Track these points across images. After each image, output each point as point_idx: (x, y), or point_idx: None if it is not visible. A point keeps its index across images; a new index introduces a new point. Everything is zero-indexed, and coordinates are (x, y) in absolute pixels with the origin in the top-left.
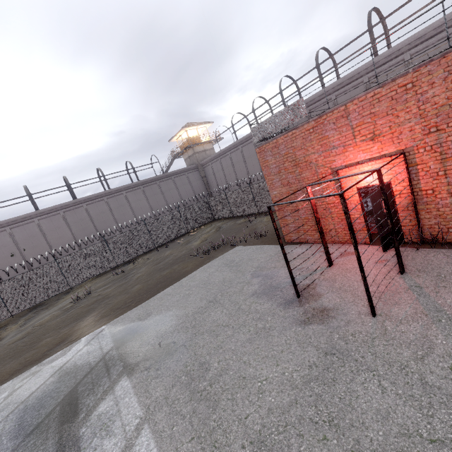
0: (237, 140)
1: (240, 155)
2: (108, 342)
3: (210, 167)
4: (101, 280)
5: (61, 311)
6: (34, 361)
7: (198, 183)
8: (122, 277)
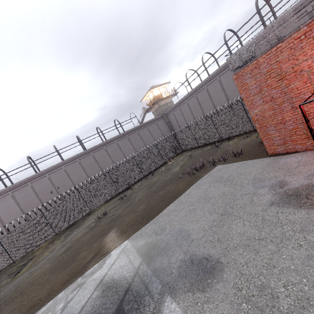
0: (192, 90)
1: (195, 101)
2: (135, 257)
3: (172, 115)
4: (110, 203)
5: (88, 229)
6: (78, 272)
7: (165, 127)
8: (126, 200)
